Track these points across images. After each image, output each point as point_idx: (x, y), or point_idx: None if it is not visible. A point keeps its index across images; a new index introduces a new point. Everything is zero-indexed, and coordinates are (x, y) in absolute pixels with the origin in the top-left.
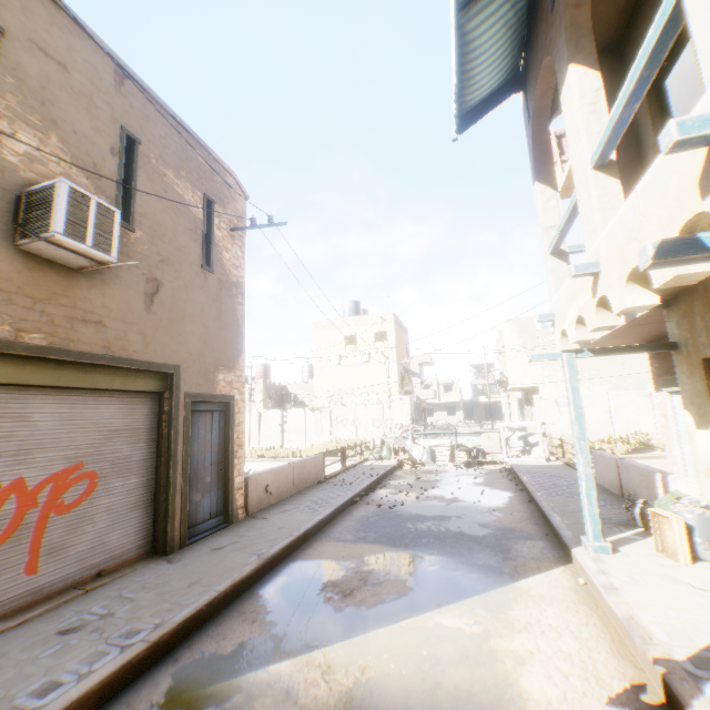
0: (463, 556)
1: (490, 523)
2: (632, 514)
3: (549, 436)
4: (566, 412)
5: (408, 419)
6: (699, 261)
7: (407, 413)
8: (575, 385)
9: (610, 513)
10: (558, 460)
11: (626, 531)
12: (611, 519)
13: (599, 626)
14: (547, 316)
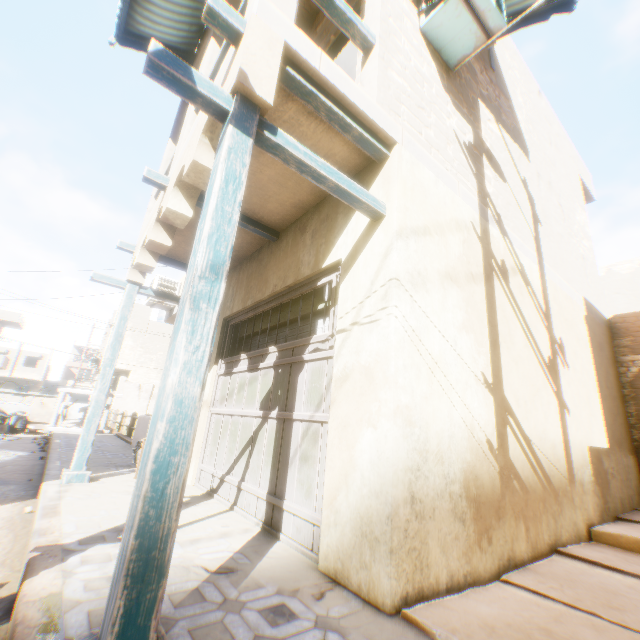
0: None
1: None
2: (137, 454)
3: (117, 413)
4: (146, 397)
5: None
6: (190, 98)
7: None
8: (127, 314)
9: (123, 460)
10: (112, 433)
11: (123, 469)
12: (118, 463)
13: (7, 544)
14: (129, 246)
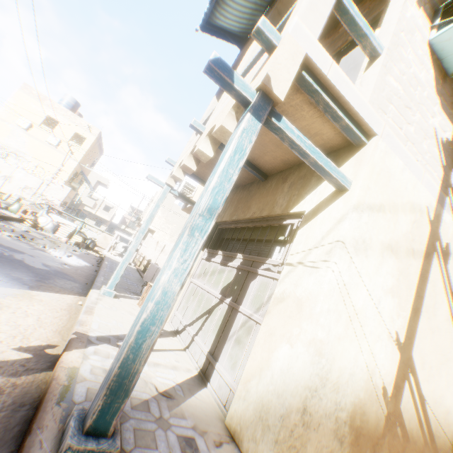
0: (3, 268)
1: (55, 267)
2: (143, 288)
3: (141, 255)
4: (159, 250)
5: (59, 203)
6: (228, 90)
7: (61, 198)
8: (159, 204)
9: (135, 288)
10: (135, 267)
11: (133, 295)
12: (132, 290)
13: (64, 321)
14: (172, 161)
